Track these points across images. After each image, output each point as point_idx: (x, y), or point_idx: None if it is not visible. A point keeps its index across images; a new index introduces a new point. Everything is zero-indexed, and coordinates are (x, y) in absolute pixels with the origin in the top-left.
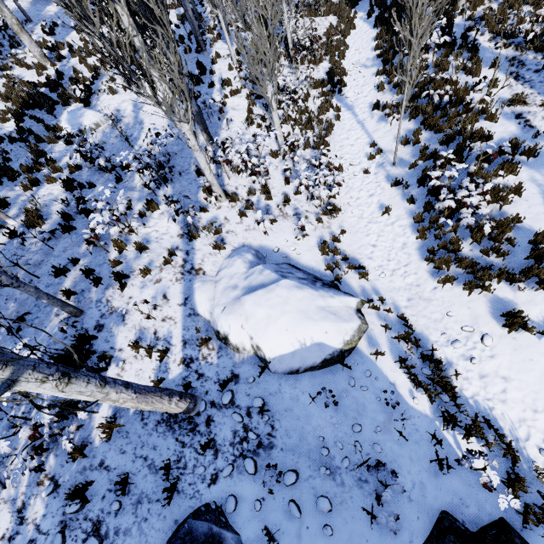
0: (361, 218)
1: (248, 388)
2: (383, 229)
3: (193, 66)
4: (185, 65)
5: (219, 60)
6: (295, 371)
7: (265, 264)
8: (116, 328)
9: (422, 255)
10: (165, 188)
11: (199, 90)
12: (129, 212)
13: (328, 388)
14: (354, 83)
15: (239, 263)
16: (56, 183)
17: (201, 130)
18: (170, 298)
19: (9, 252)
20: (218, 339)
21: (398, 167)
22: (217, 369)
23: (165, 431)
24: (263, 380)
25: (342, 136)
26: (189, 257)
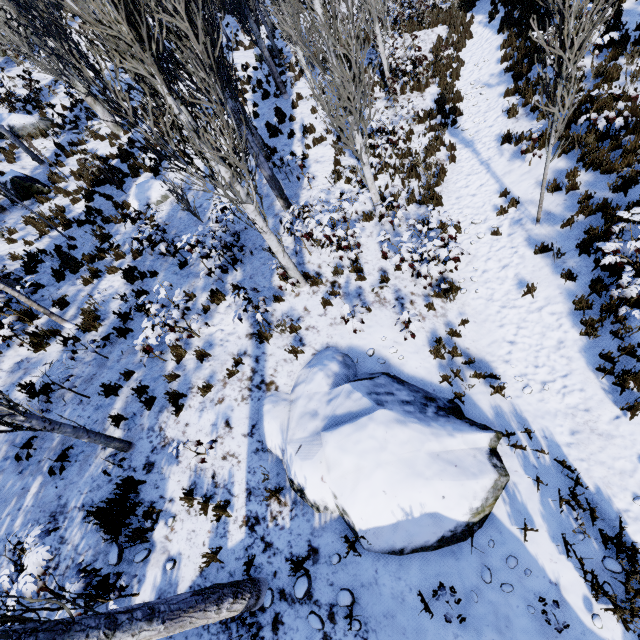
0: (491, 301)
1: (331, 573)
2: (525, 317)
3: (271, 114)
4: (262, 114)
5: (301, 103)
6: (398, 551)
7: (354, 382)
8: (168, 468)
9: (590, 361)
10: (234, 272)
11: (277, 142)
12: (192, 306)
13: (449, 584)
14: (474, 110)
15: (320, 379)
16: (118, 272)
17: (277, 196)
18: (233, 426)
19: (62, 364)
20: (293, 489)
21: (544, 225)
22: (289, 537)
23: (219, 632)
24: (353, 560)
25: (458, 183)
26: (259, 365)
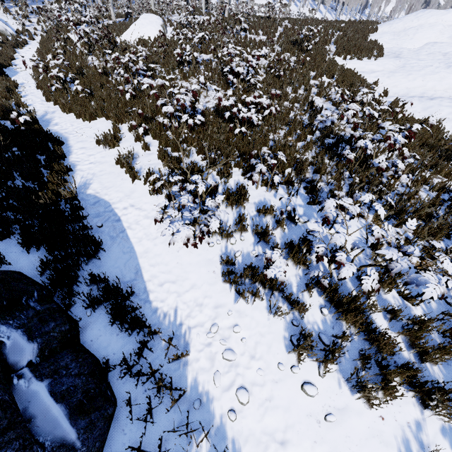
0: None
1: None
2: None
3: None
4: None
5: None
6: None
7: None
8: None
9: None
10: None
11: None
12: None
13: None
14: None
15: None
16: None
17: None
18: None
19: None
20: None
21: None
22: None
23: None
24: None
25: None
26: None
